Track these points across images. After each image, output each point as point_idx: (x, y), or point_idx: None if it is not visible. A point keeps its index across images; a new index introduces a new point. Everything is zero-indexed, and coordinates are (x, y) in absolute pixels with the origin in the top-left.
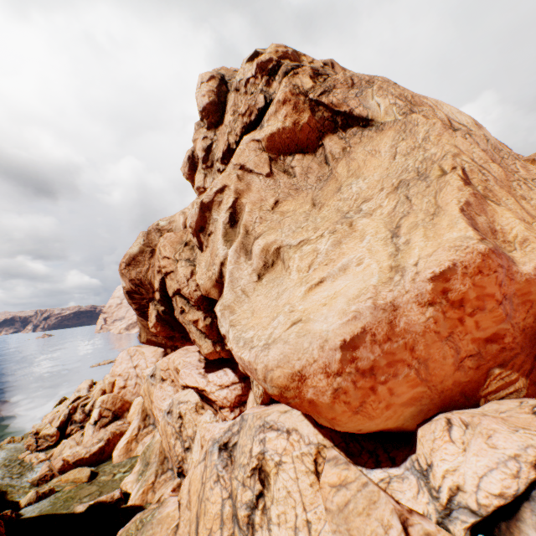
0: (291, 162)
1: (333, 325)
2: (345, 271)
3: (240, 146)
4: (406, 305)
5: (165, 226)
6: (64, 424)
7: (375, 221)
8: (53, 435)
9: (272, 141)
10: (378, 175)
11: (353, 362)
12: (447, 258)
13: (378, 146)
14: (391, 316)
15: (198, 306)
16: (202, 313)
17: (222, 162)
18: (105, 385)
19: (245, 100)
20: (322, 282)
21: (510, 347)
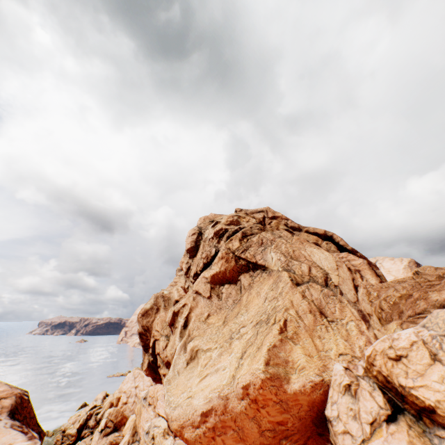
0: (222, 289)
1: (201, 402)
2: (217, 372)
3: (198, 279)
4: (233, 397)
5: (167, 294)
6: (82, 427)
7: (240, 343)
8: (73, 434)
9: (213, 277)
10: (254, 311)
11: (204, 423)
12: (248, 378)
13: (261, 290)
14: (226, 402)
15: (167, 365)
16: (168, 370)
17: (193, 278)
18: (114, 399)
19: (206, 251)
20: (207, 376)
21: (291, 428)
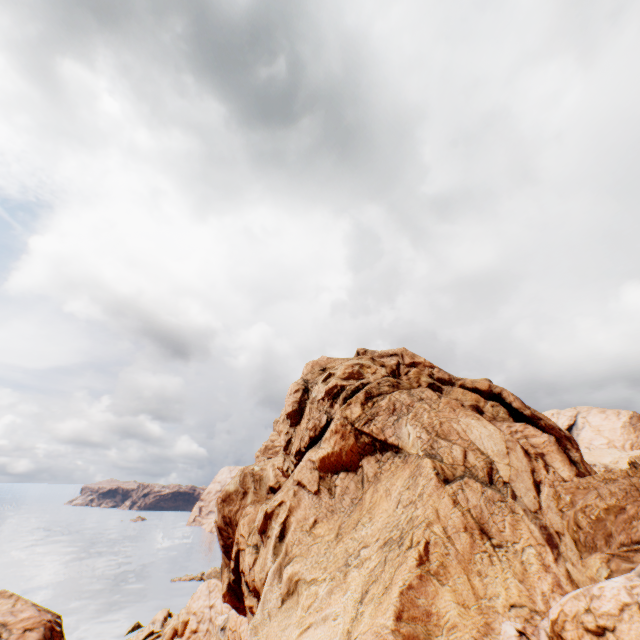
0: (335, 479)
1: None
2: (325, 622)
3: (301, 463)
4: None
5: (258, 471)
6: None
7: (360, 576)
8: None
9: (323, 461)
10: (381, 521)
11: None
12: None
13: (392, 486)
14: None
15: (254, 593)
16: (256, 600)
17: (295, 457)
18: (179, 623)
19: (313, 419)
20: (310, 628)
21: None
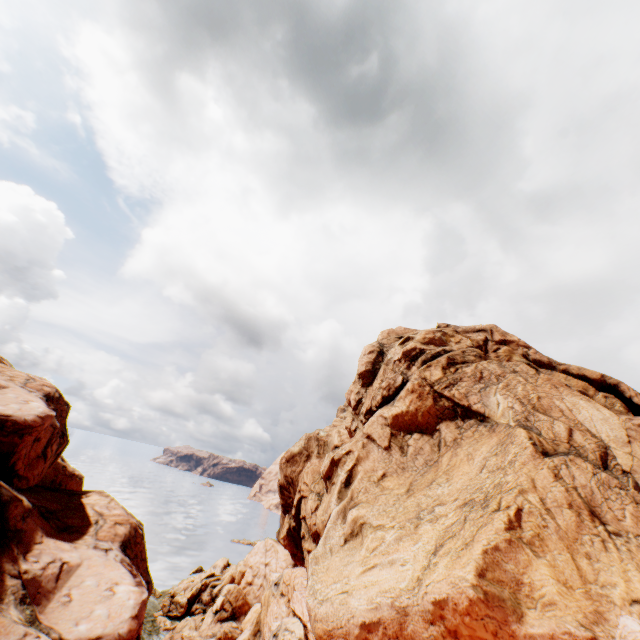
0: (408, 439)
1: (362, 606)
2: (392, 566)
3: (372, 418)
4: (415, 615)
5: (323, 437)
6: (193, 598)
7: (434, 530)
8: (182, 604)
9: (396, 419)
10: (461, 483)
11: None
12: (445, 590)
13: (475, 451)
14: (402, 618)
15: (314, 538)
16: (315, 545)
17: (364, 416)
18: (236, 572)
19: (387, 378)
20: (374, 568)
21: None
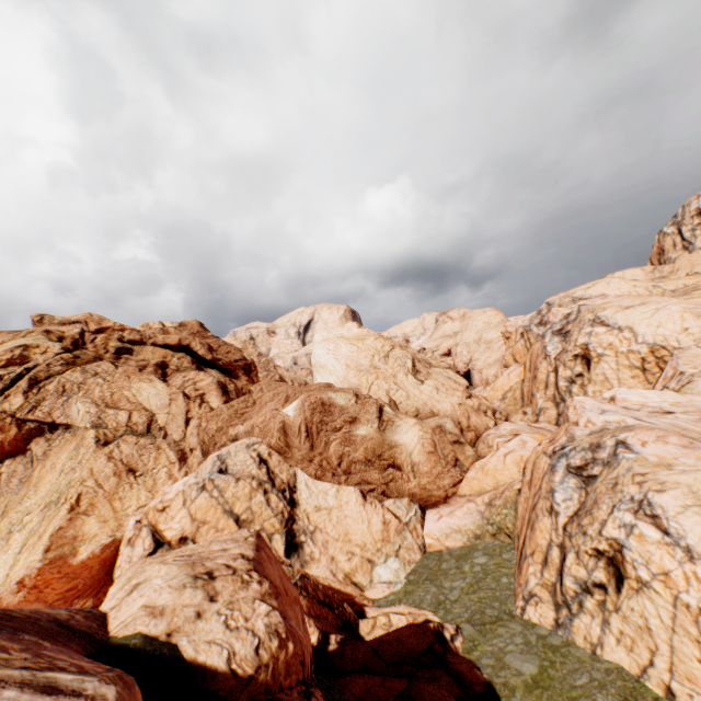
0: (1, 468)
1: None
2: None
3: None
4: (8, 595)
5: None
6: None
7: (22, 536)
8: None
9: None
10: (46, 491)
11: None
12: (24, 573)
13: (58, 460)
14: None
15: None
16: None
17: None
18: None
19: None
20: None
21: (84, 588)
